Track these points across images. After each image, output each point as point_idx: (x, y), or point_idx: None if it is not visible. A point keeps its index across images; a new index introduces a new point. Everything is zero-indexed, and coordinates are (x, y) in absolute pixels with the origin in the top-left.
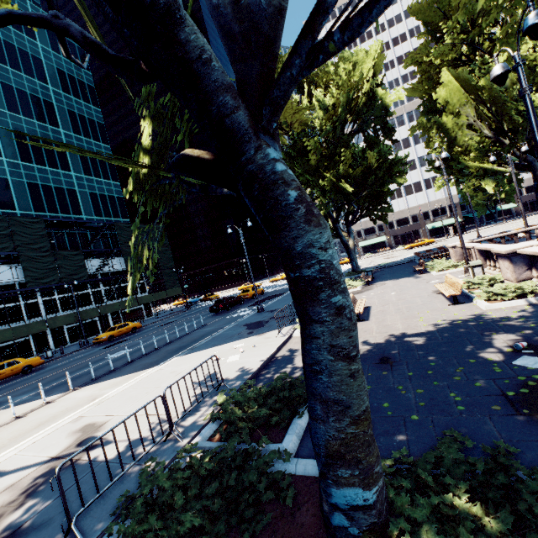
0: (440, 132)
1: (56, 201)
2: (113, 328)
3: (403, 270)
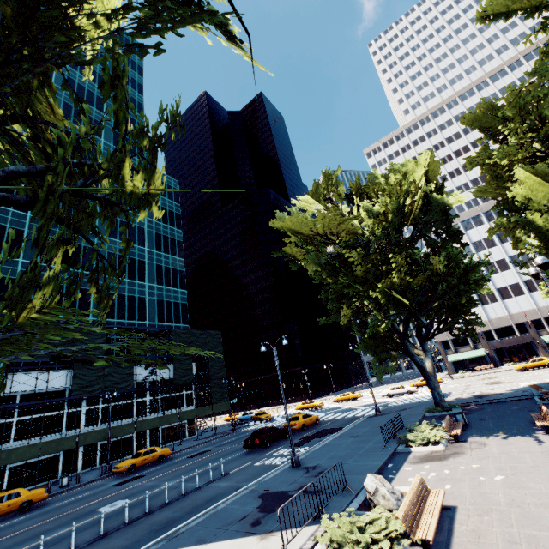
0: (529, 230)
1: (126, 308)
2: (138, 453)
3: (514, 415)
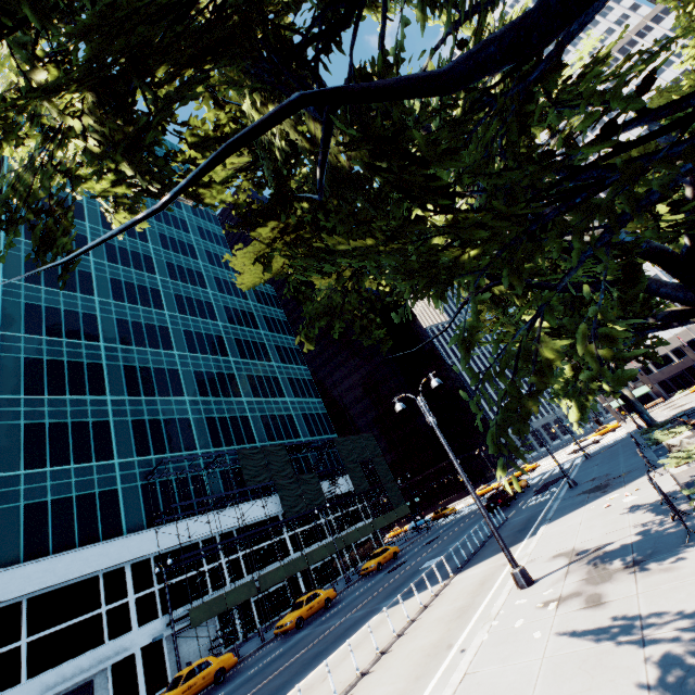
0: None
1: (281, 428)
2: (374, 554)
3: None
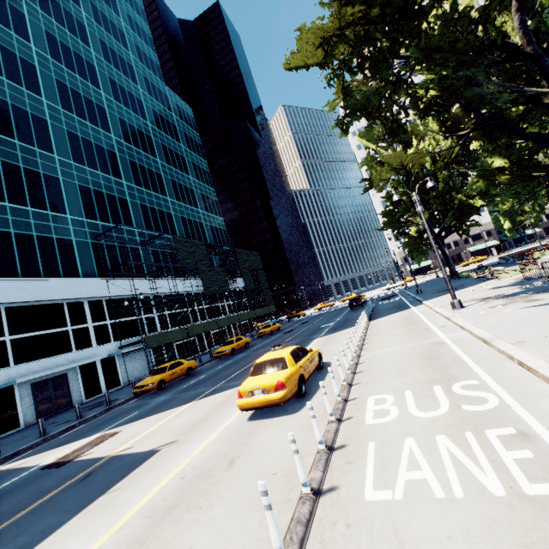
0: None
1: (195, 231)
2: (267, 325)
3: (504, 265)
